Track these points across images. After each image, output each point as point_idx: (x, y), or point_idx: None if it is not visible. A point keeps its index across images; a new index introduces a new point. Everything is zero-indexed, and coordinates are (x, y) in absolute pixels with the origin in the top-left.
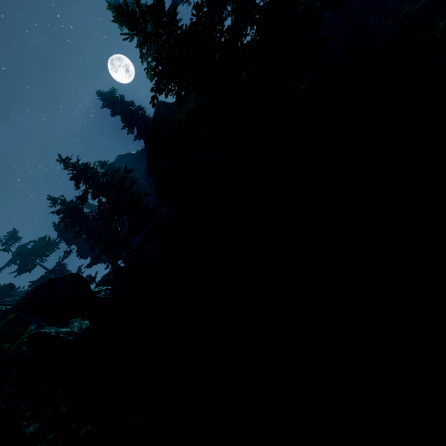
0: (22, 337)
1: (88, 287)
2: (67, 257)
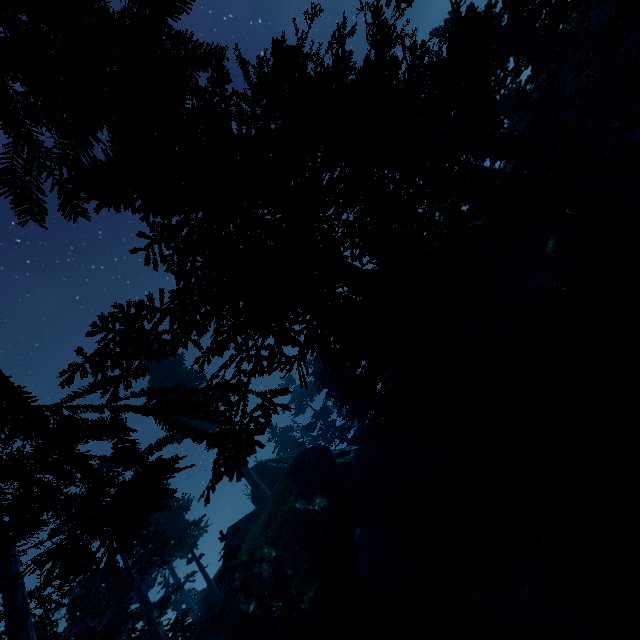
0: (287, 505)
1: (332, 459)
2: (329, 399)
